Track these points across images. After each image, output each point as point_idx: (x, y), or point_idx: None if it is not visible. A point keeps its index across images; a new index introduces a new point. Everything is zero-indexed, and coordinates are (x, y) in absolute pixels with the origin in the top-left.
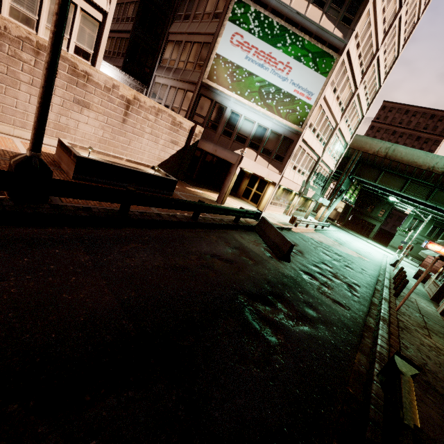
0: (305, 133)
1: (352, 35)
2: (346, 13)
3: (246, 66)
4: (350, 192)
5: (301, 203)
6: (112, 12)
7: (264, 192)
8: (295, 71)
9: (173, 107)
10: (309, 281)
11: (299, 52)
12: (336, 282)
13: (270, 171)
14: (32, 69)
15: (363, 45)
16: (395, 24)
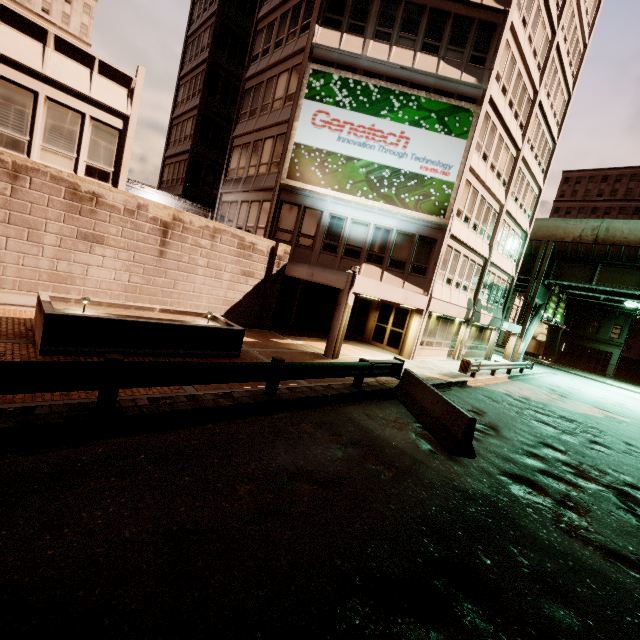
0: (453, 225)
1: (490, 76)
2: (474, 51)
3: (341, 150)
4: (552, 306)
5: (474, 336)
6: (135, 115)
7: (406, 327)
8: (416, 141)
9: (247, 227)
10: (529, 500)
11: (415, 115)
12: (589, 488)
13: (408, 292)
14: (8, 201)
15: (511, 89)
16: (553, 56)
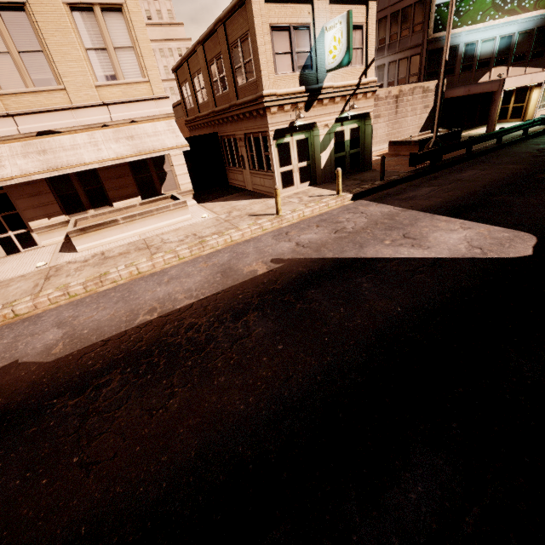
0: None
1: None
2: None
3: None
4: None
5: None
6: None
7: (527, 100)
8: None
9: (399, 79)
10: None
11: None
12: None
13: (533, 75)
14: None
15: None
16: None
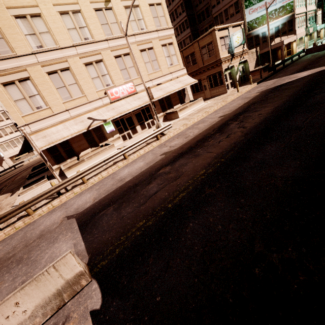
0: (295, 11)
1: None
2: None
3: (259, 15)
4: None
5: (309, 38)
6: None
7: (292, 47)
8: None
9: None
10: None
11: None
12: None
13: (292, 37)
14: None
15: None
16: None
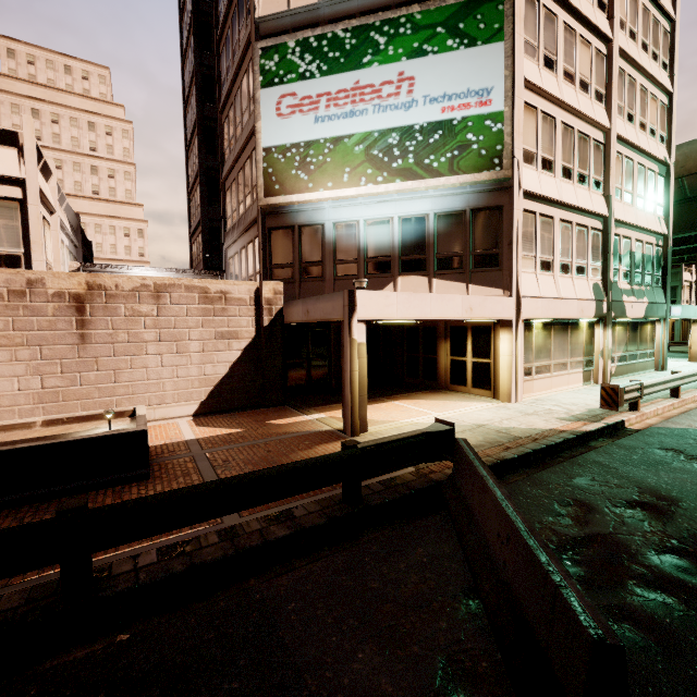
0: (524, 178)
1: None
2: None
3: (323, 134)
4: None
5: (623, 340)
6: (33, 176)
7: (493, 353)
8: (425, 77)
9: (249, 278)
10: None
11: (413, 42)
12: None
13: (472, 298)
14: None
15: None
16: None
